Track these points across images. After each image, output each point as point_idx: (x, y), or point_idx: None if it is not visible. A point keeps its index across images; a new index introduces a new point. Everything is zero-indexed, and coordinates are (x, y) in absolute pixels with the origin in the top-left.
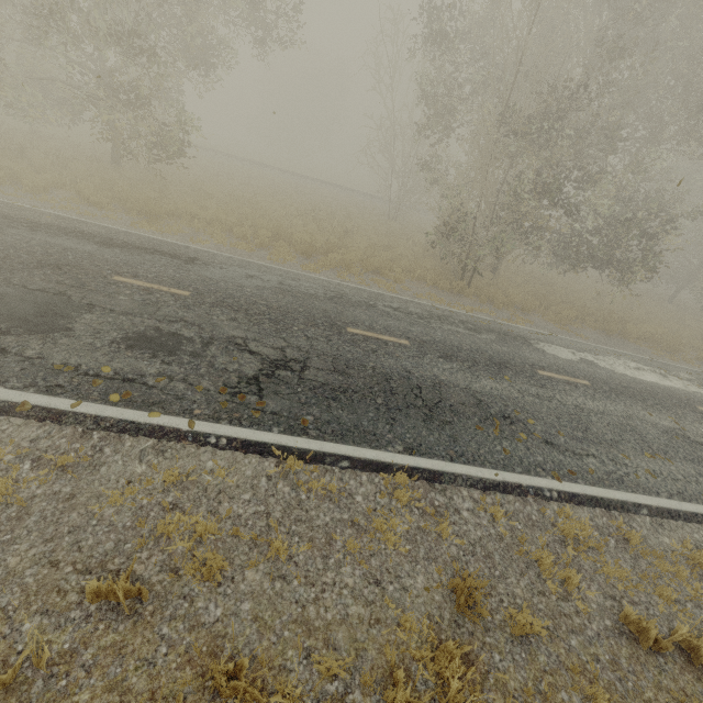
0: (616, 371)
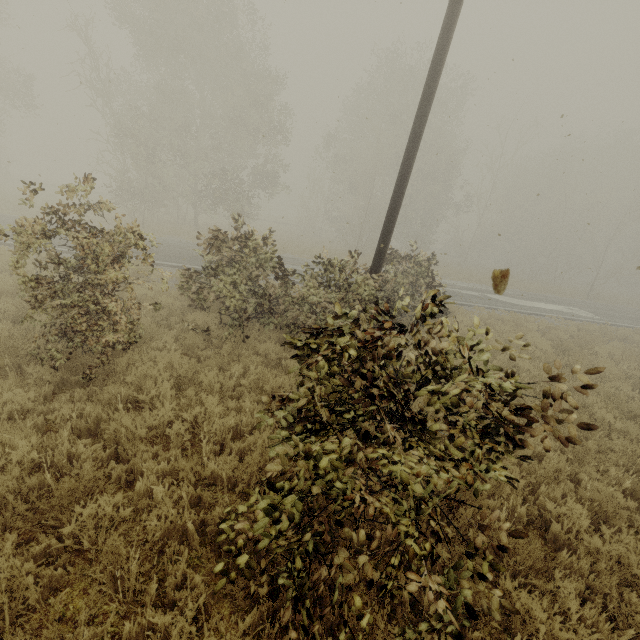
0: (162, 241)
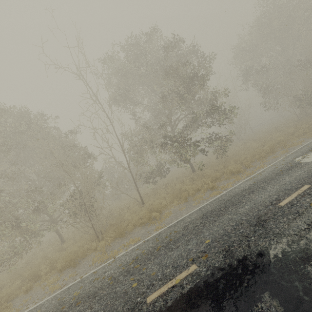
0: None
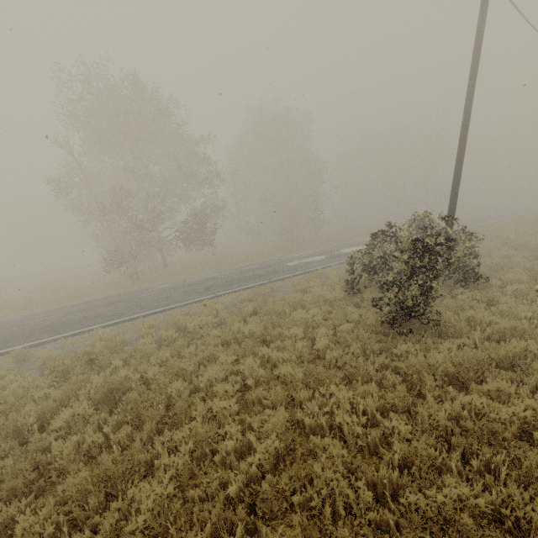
0: (190, 281)
